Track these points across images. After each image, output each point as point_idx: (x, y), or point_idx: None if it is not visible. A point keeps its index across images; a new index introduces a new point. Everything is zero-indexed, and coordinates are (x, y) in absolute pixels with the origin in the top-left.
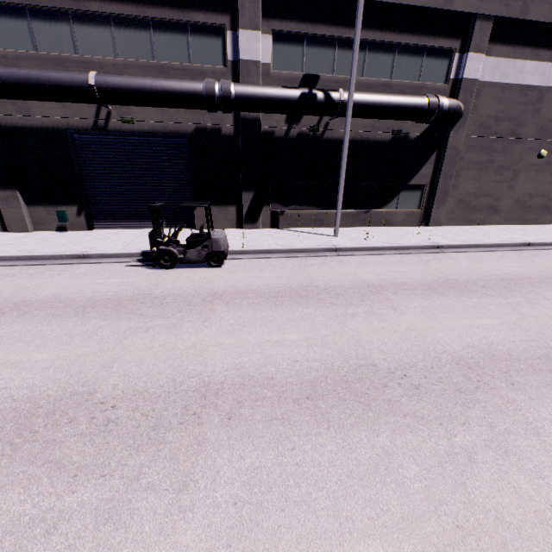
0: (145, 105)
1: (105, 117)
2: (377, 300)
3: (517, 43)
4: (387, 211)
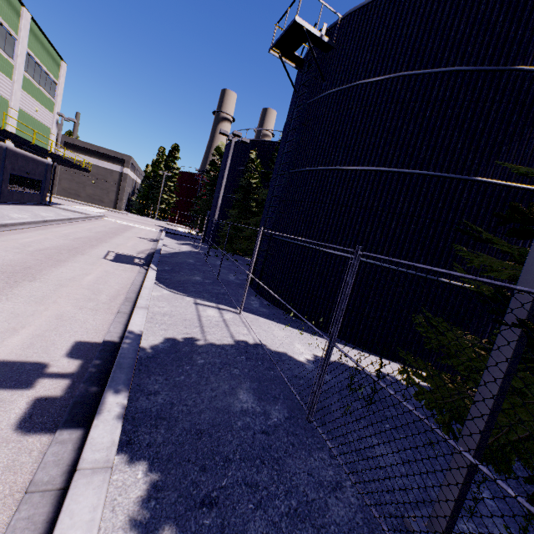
0: None
1: None
2: None
3: (76, 149)
4: None
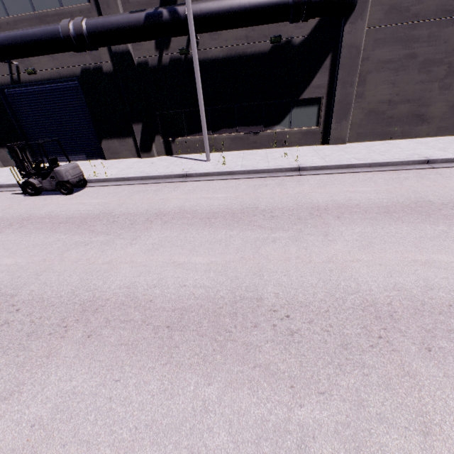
0: (27, 56)
1: (16, 72)
2: (135, 229)
3: None
4: (279, 131)
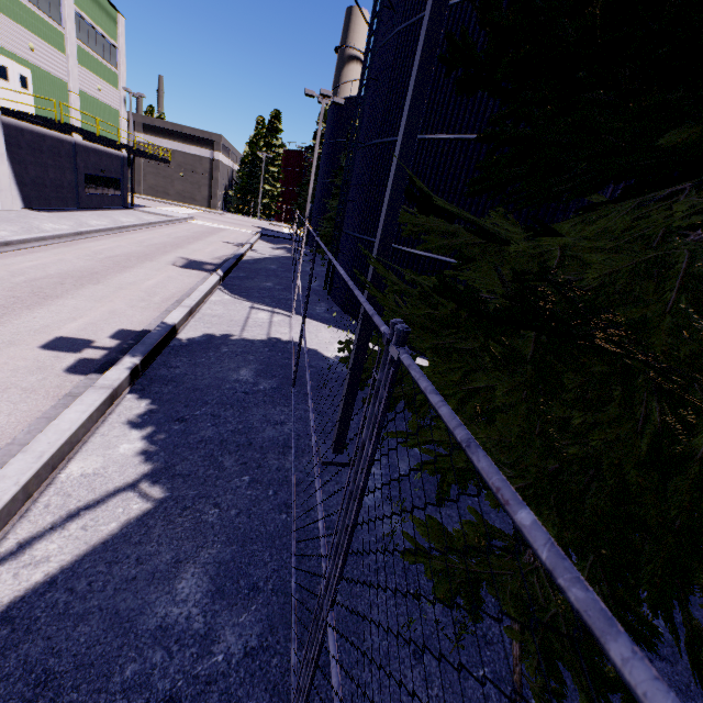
0: None
1: None
2: None
3: (157, 133)
4: None
